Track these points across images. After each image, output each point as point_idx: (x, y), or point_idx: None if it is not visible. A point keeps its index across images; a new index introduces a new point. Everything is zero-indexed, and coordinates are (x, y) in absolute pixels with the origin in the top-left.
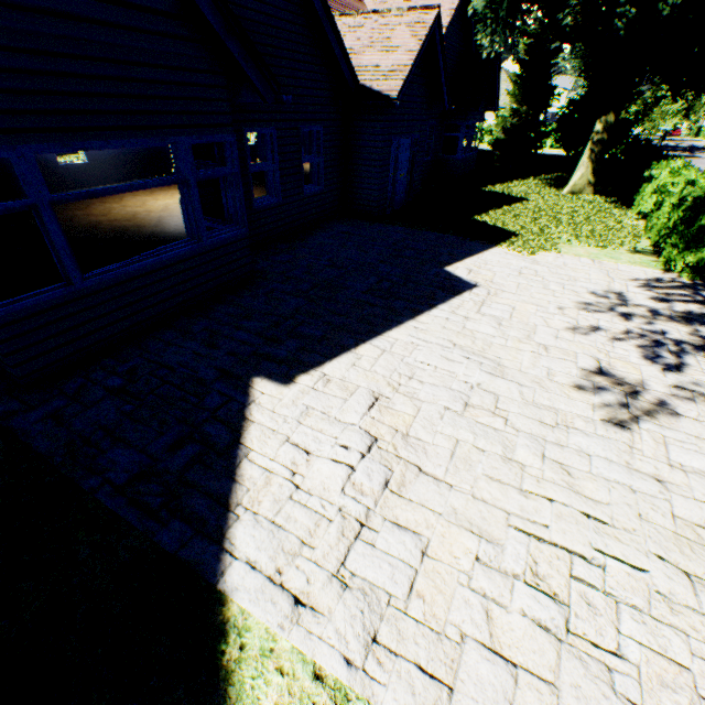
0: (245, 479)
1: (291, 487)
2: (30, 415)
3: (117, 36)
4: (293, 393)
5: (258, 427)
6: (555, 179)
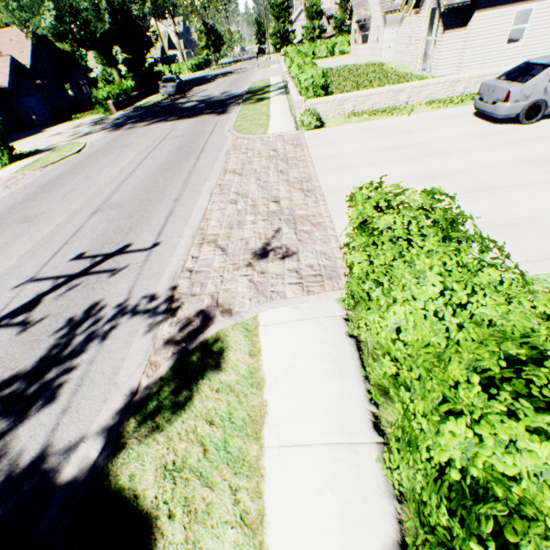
0: None
1: None
2: None
3: None
4: None
5: None
6: None
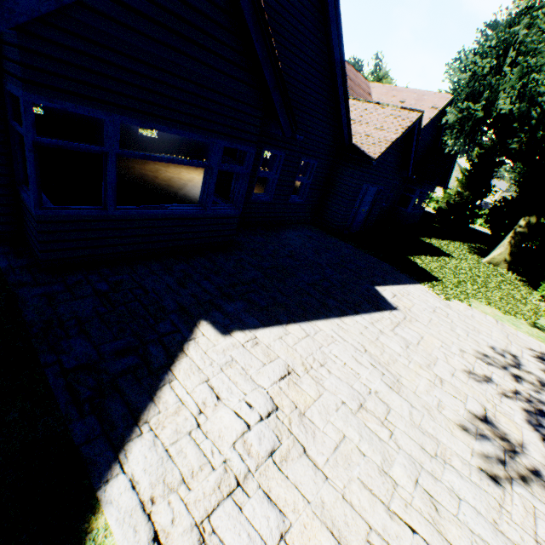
0: (160, 401)
1: (193, 423)
2: (34, 289)
3: (204, 70)
4: (226, 343)
5: (188, 361)
6: (479, 248)
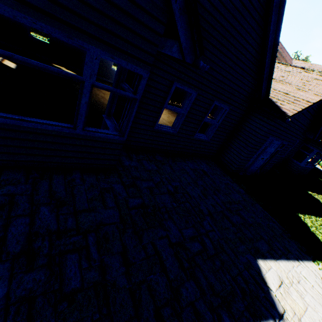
0: None
1: None
2: None
3: None
4: None
5: None
6: None
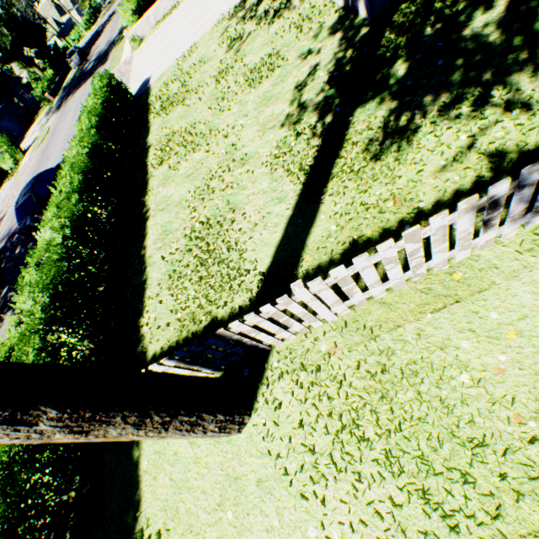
0: None
1: None
2: None
3: None
4: None
5: None
6: None
